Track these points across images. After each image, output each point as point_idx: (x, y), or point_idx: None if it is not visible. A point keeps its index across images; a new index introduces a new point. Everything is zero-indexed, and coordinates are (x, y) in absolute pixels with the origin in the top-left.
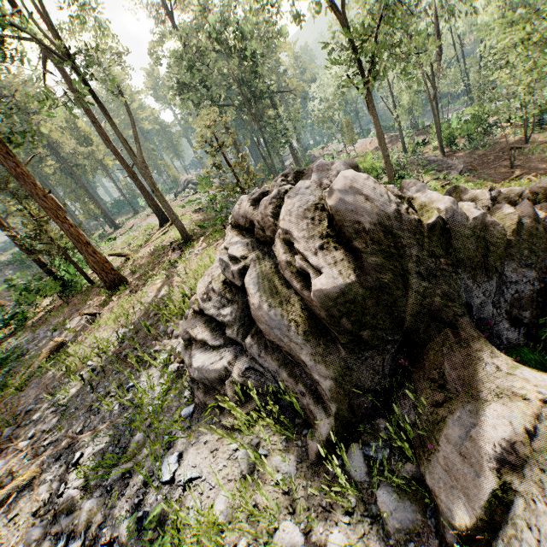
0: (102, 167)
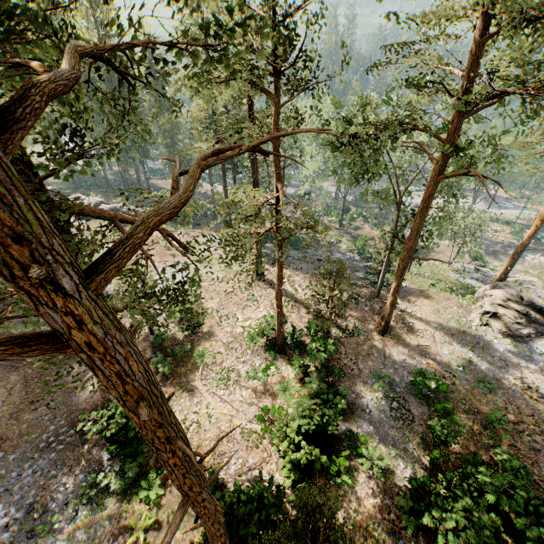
0: None
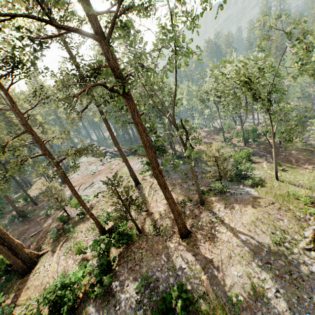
0: (47, 142)
